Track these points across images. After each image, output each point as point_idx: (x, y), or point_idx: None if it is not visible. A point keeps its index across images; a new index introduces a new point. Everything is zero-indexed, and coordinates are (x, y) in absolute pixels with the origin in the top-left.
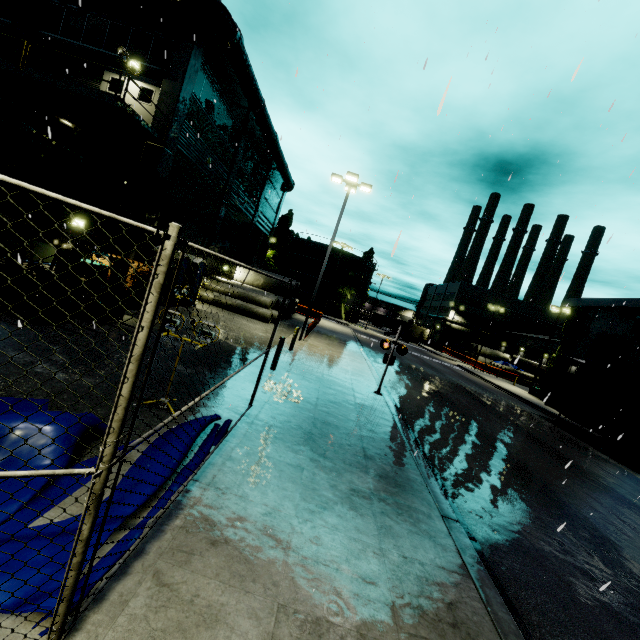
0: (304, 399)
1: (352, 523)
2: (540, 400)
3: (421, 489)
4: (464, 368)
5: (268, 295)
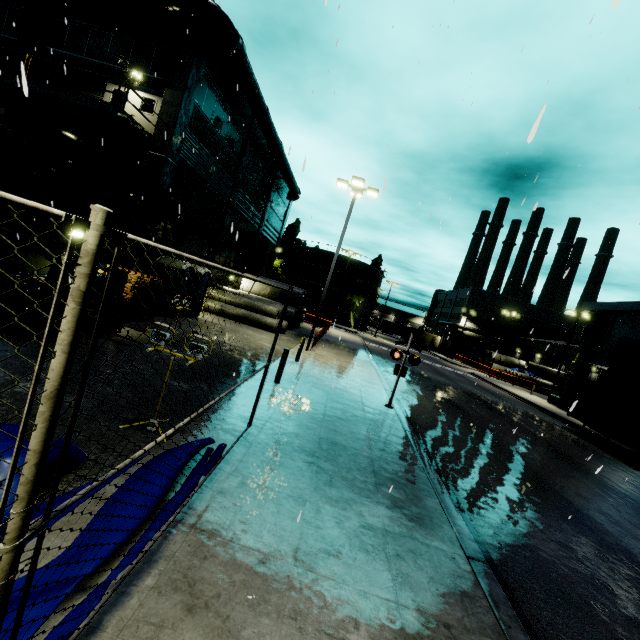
0: (309, 415)
1: (362, 572)
2: (560, 409)
3: (441, 522)
4: (478, 376)
5: (275, 304)
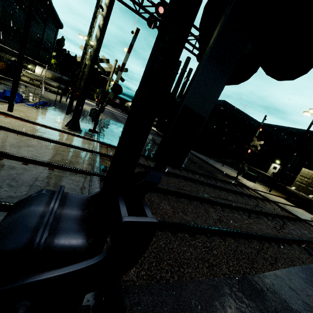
0: None
1: None
2: None
3: None
4: None
5: (55, 82)
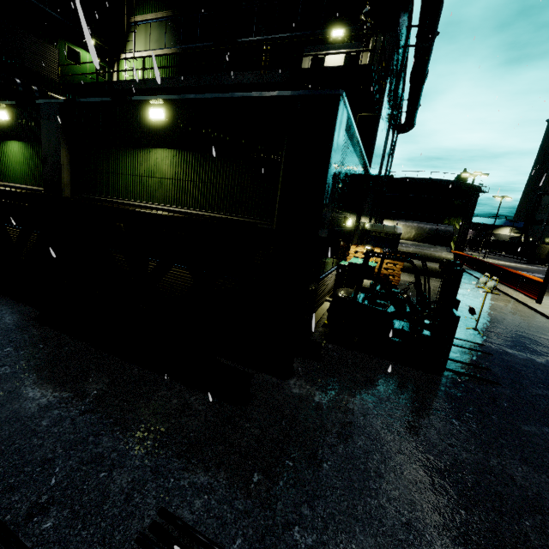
0: None
1: None
2: None
3: None
4: None
5: (435, 248)
